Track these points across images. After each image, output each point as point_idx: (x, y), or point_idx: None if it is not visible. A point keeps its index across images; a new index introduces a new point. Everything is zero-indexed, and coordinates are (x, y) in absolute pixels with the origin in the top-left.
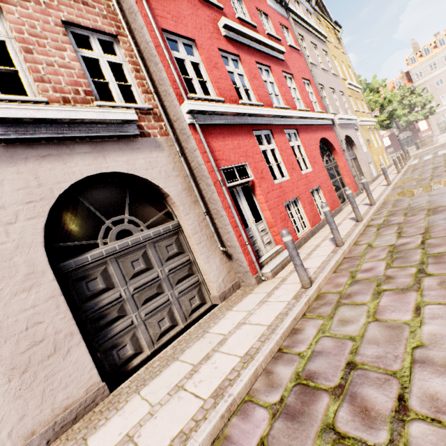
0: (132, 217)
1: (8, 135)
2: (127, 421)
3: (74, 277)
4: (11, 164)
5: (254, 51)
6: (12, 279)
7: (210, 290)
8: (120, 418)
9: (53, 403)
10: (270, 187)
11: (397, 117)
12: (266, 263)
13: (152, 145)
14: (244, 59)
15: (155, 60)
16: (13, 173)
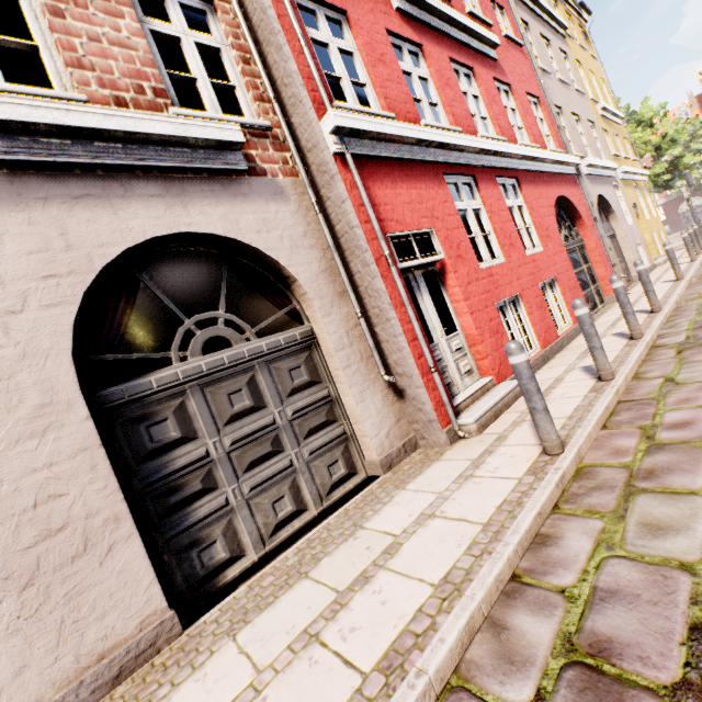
0: (232, 316)
1: (13, 154)
2: (210, 699)
3: (126, 416)
4: (18, 206)
5: (446, 39)
6: (11, 413)
7: (365, 452)
8: (196, 688)
9: (78, 646)
10: (472, 274)
11: (685, 169)
12: (465, 406)
13: (268, 190)
14: (430, 52)
15: (276, 42)
16: (21, 223)
